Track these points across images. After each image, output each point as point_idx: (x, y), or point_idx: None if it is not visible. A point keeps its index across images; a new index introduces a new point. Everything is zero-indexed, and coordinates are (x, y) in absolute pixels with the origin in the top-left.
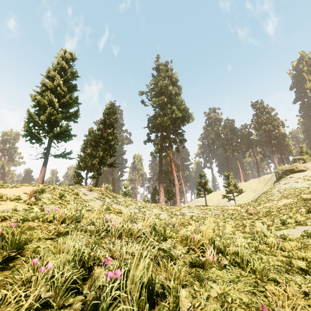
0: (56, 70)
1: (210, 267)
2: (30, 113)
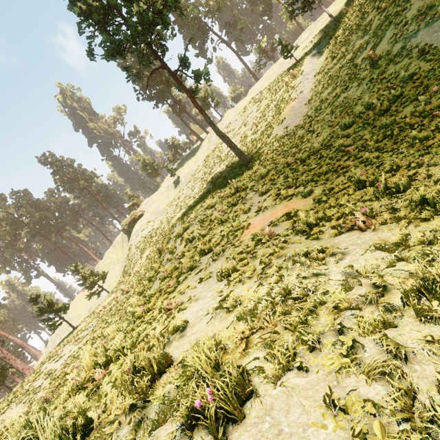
0: None
1: (103, 380)
2: None
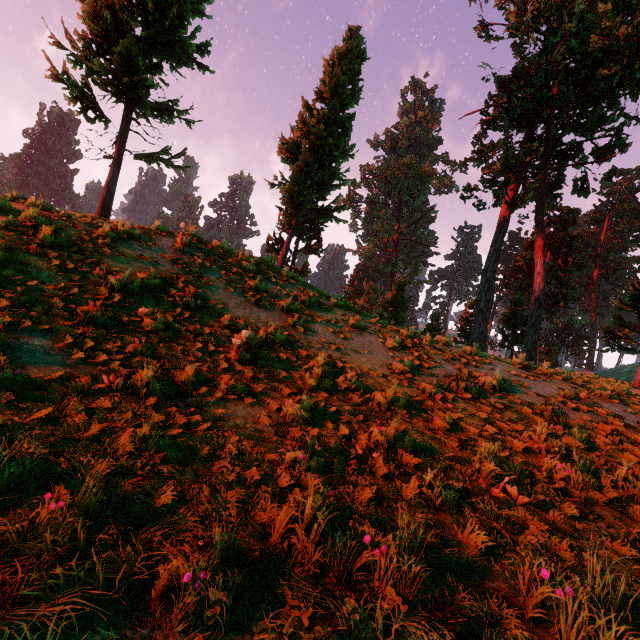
0: None
1: None
2: (67, 33)
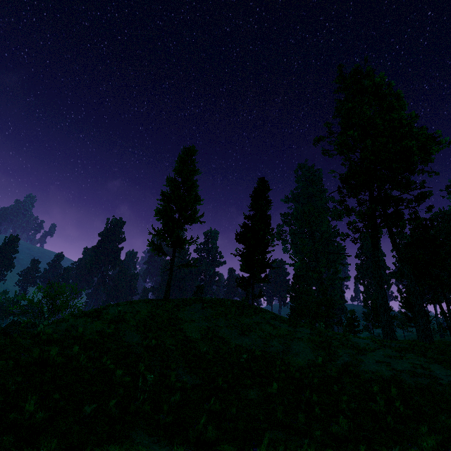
0: (177, 173)
1: None
2: (153, 228)
